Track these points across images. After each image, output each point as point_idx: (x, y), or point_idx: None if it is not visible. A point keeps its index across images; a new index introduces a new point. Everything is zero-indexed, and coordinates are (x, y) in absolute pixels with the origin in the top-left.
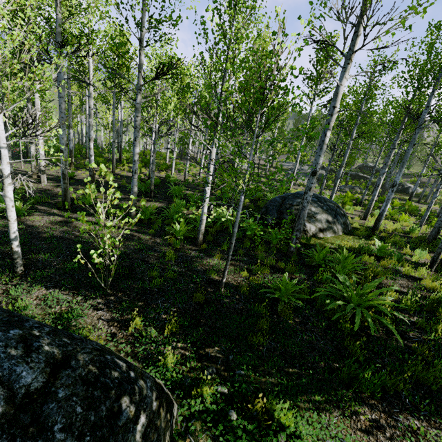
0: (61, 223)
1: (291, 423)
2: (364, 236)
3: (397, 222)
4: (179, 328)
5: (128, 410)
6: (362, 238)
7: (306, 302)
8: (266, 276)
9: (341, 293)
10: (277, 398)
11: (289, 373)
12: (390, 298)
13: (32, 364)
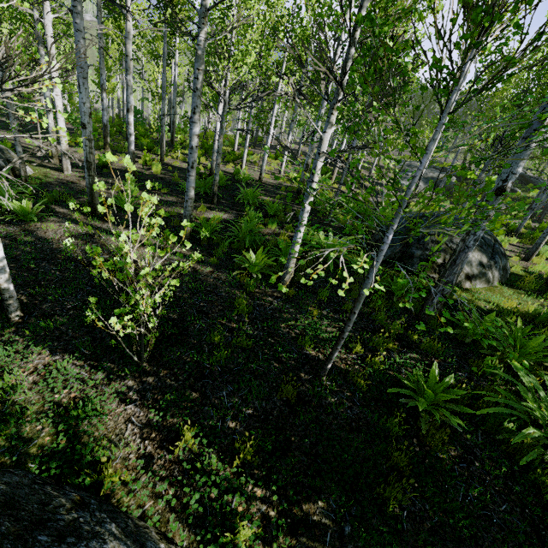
0: (85, 237)
1: None
2: (533, 291)
3: None
4: (257, 452)
5: None
6: (530, 294)
7: (464, 416)
8: (391, 355)
9: (532, 413)
10: None
11: None
12: None
13: None
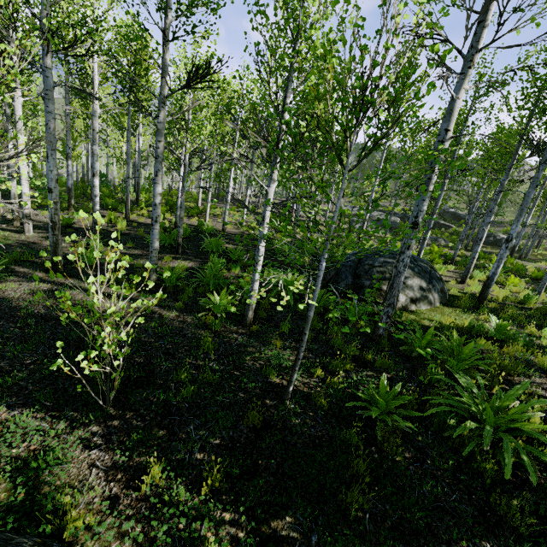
0: (47, 293)
1: None
2: (469, 308)
3: (504, 287)
4: (225, 479)
5: None
6: (467, 311)
7: (416, 421)
8: (349, 375)
9: (469, 408)
10: None
11: None
12: (541, 414)
13: None
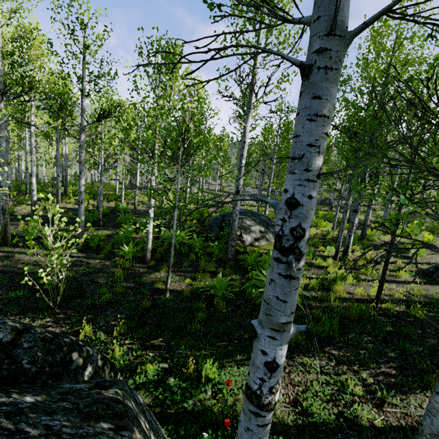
0: (1, 258)
1: (216, 375)
2: None
3: (319, 228)
4: (127, 329)
5: (78, 361)
6: None
7: (239, 295)
8: (208, 280)
9: (263, 283)
10: (204, 359)
11: (220, 346)
12: None
13: (1, 329)
